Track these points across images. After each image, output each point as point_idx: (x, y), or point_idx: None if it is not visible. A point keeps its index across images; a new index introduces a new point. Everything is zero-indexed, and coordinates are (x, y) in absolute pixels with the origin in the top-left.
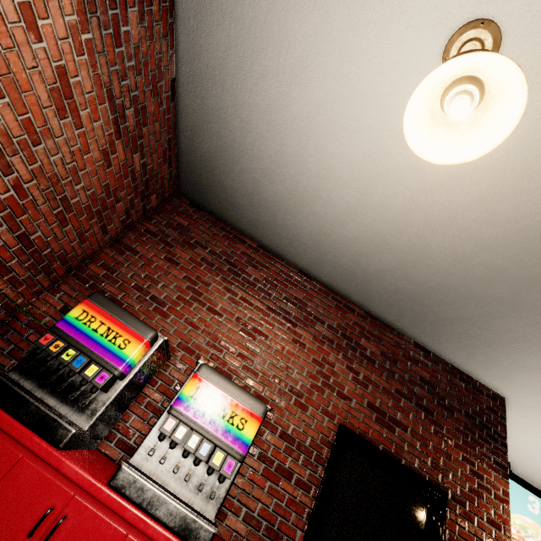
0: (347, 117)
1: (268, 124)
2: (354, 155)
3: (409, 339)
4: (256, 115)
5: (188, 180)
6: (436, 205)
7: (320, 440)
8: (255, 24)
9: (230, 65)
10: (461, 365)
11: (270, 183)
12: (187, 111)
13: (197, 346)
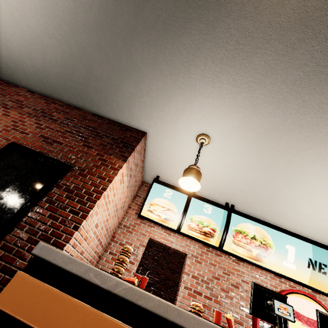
0: None
1: None
2: None
3: (90, 112)
4: None
5: None
6: None
7: None
8: None
9: None
10: (117, 118)
11: None
12: None
13: None
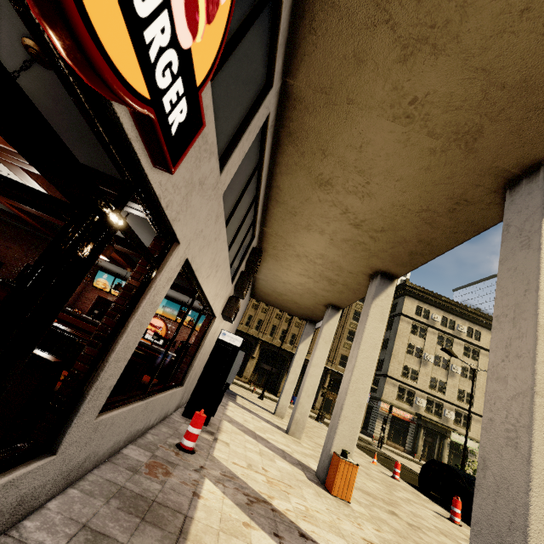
0: None
1: None
2: None
3: None
4: None
5: None
6: None
7: (22, 266)
8: None
9: None
10: None
11: None
12: None
13: None
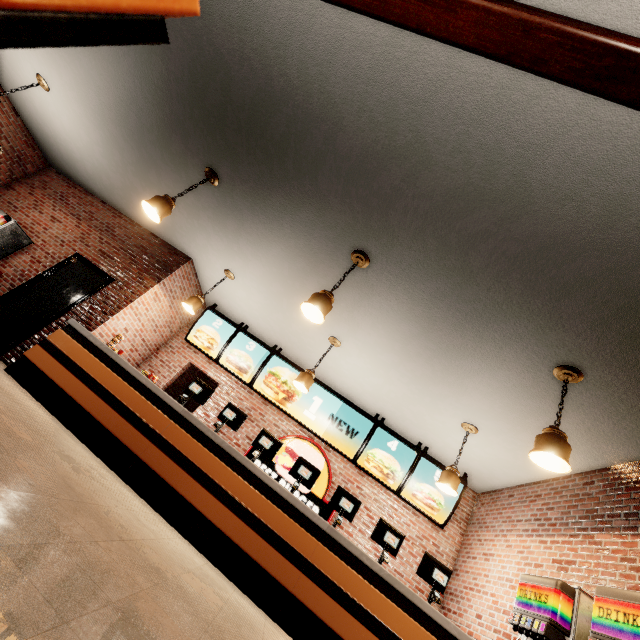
0: (48, 111)
1: (41, 120)
2: (61, 127)
3: (149, 231)
4: (36, 117)
5: (48, 158)
6: (87, 143)
7: (64, 256)
8: (13, 82)
9: (19, 98)
10: (169, 241)
11: (60, 149)
12: (25, 120)
13: (25, 223)
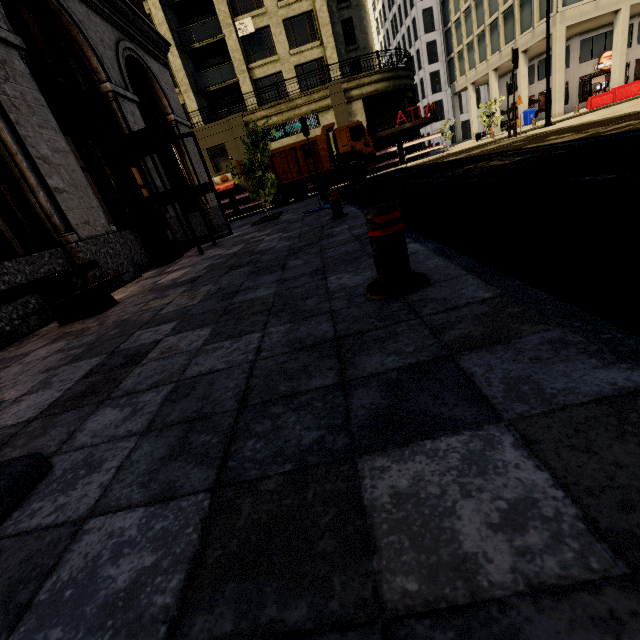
0: None
1: None
2: None
3: None
4: None
5: None
6: None
7: None
8: None
9: None
10: None
11: None
12: None
13: None
